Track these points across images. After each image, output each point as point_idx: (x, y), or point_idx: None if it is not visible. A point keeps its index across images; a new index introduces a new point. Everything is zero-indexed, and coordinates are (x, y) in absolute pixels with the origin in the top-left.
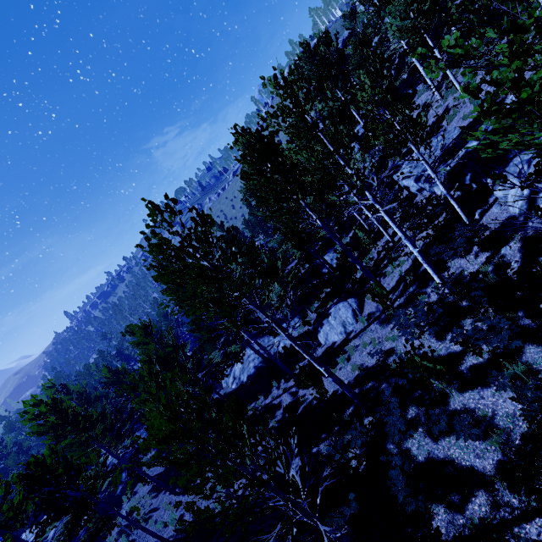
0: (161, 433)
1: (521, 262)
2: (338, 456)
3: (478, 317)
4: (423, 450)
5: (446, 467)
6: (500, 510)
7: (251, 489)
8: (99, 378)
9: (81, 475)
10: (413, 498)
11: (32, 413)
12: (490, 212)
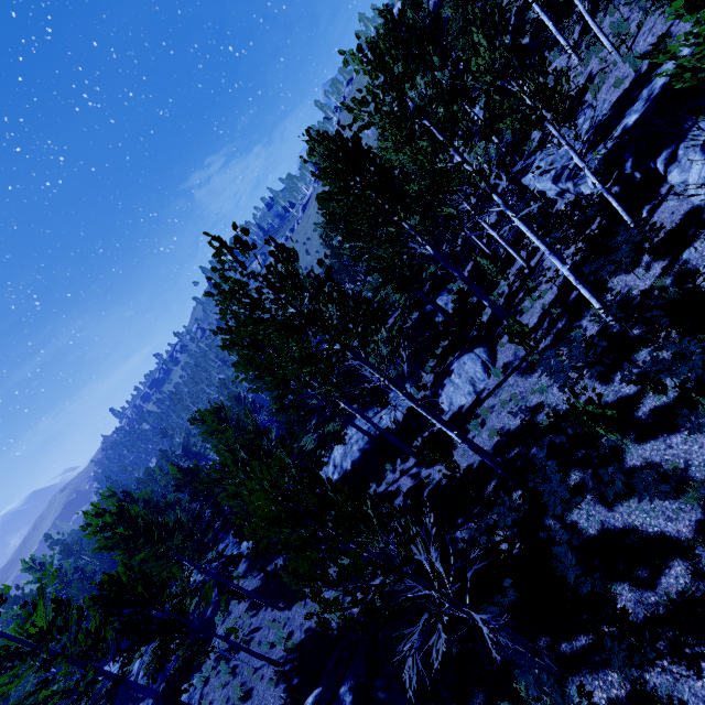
0: (269, 514)
1: None
2: (484, 539)
3: (658, 344)
4: (594, 522)
5: (628, 538)
6: (704, 579)
7: (387, 575)
8: (166, 483)
9: (165, 592)
10: (587, 578)
11: (96, 525)
12: (664, 207)
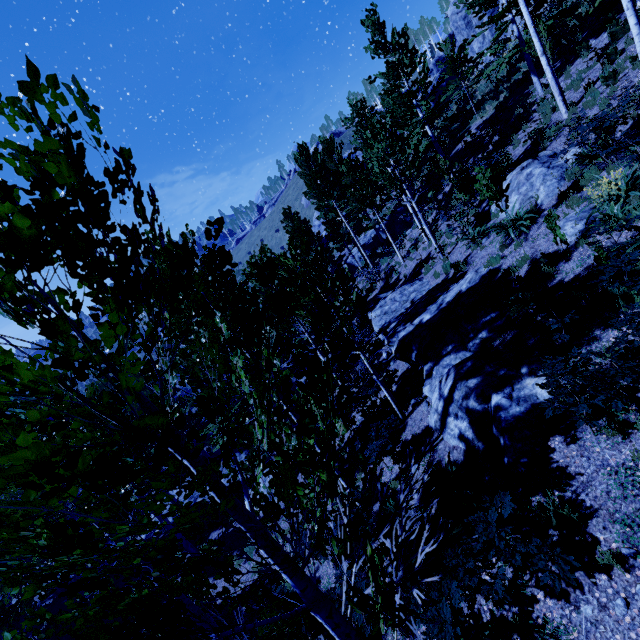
0: None
1: (420, 495)
2: None
3: None
4: None
5: None
6: None
7: None
8: None
9: None
10: None
11: None
12: (420, 409)
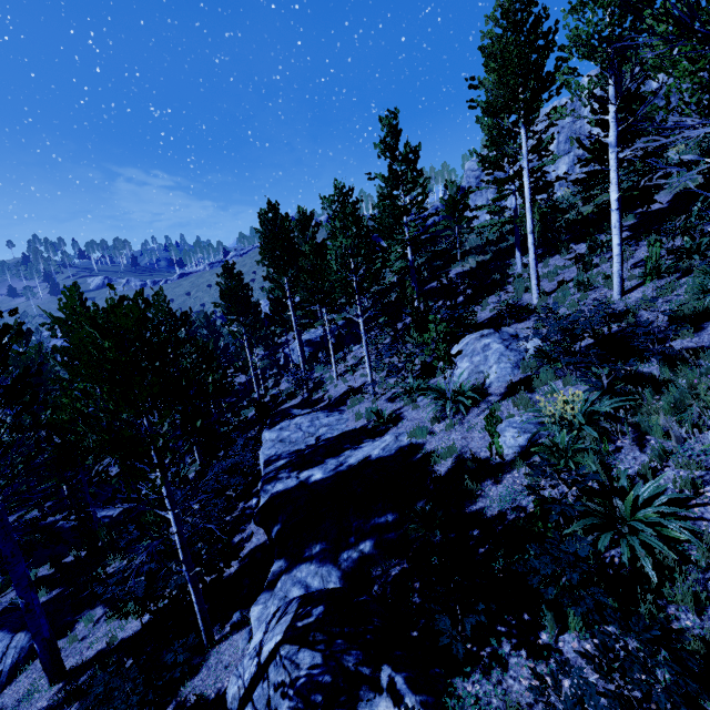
0: None
1: None
2: None
3: None
4: None
5: None
6: None
7: None
8: None
9: None
10: None
11: None
12: (238, 639)
